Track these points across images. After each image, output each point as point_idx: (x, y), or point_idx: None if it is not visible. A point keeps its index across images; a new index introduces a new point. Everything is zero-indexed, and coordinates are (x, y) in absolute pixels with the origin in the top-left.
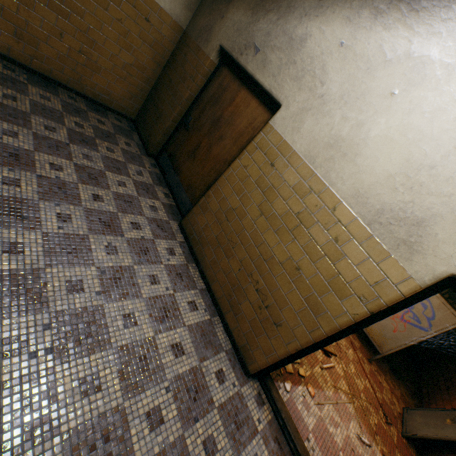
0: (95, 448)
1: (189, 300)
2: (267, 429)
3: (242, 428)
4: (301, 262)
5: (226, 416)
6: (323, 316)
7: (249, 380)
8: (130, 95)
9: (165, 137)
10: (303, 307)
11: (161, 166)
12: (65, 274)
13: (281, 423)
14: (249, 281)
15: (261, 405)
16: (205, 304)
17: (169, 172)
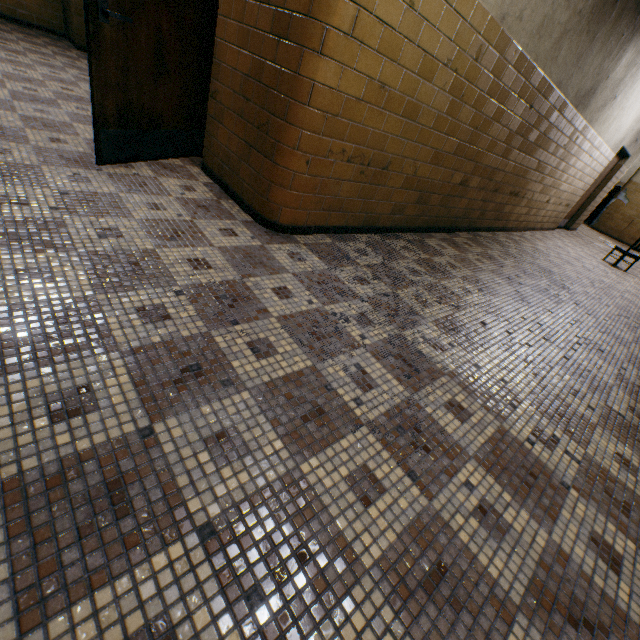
0: None
1: None
2: None
3: None
4: None
5: None
6: None
7: None
8: (44, 3)
9: (82, 19)
10: None
11: None
12: None
13: None
14: None
15: None
16: None
17: None
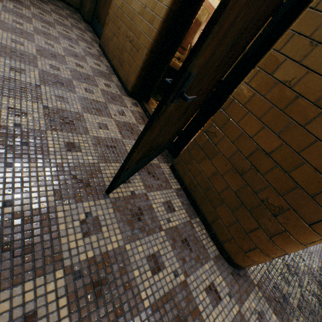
0: (15, 53)
1: (96, 63)
2: (136, 112)
3: (116, 101)
4: (146, 2)
5: (106, 94)
6: (156, 21)
7: (130, 98)
8: None
9: (93, 5)
10: (148, 27)
11: (93, 26)
12: (13, 18)
13: (148, 115)
14: (127, 40)
15: (136, 106)
16: (107, 69)
17: (96, 26)
